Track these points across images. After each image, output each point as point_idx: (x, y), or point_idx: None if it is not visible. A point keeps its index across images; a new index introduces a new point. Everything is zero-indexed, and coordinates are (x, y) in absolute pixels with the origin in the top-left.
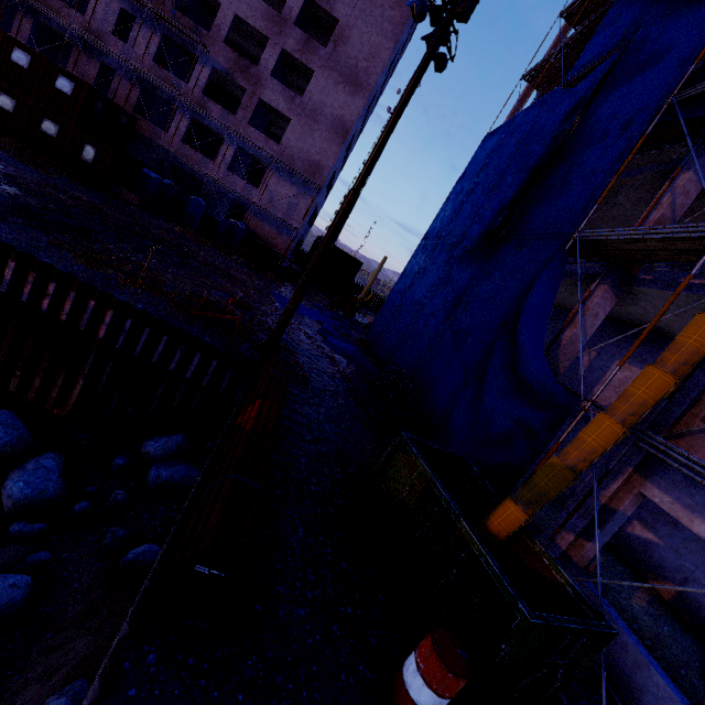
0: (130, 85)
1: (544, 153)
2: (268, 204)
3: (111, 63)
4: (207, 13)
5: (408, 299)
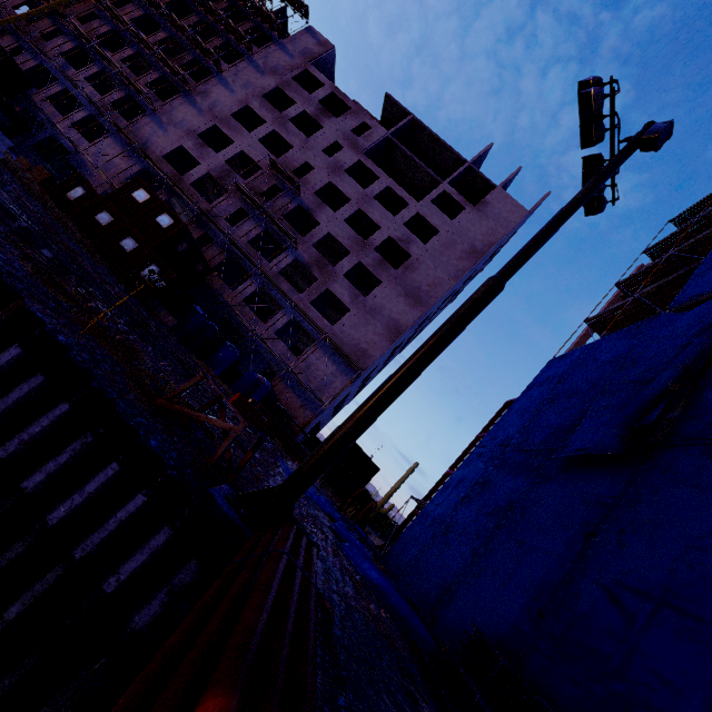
0: (220, 251)
1: (695, 351)
2: (302, 373)
3: (213, 234)
4: (305, 233)
5: (463, 515)
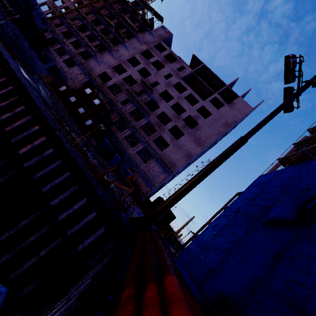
0: (117, 116)
1: None
2: (146, 171)
3: (115, 108)
4: (152, 110)
5: (215, 242)
